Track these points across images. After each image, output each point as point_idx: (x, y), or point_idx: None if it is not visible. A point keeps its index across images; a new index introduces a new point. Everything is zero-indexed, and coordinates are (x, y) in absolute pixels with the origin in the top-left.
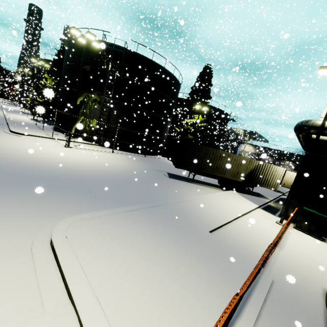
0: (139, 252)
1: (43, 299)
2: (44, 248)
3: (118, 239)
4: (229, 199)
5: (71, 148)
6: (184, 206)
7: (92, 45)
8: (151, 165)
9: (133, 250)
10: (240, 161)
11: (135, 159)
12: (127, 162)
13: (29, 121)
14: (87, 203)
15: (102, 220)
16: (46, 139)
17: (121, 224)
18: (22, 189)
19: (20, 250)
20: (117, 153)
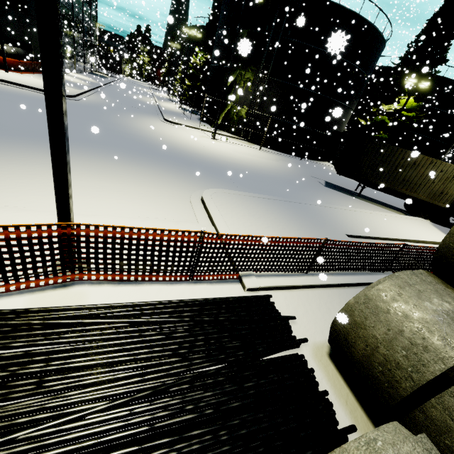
0: (264, 221)
1: (198, 220)
2: (197, 201)
3: (249, 210)
4: (406, 223)
5: (216, 140)
6: (328, 211)
7: None
8: (305, 170)
9: (259, 219)
10: (453, 174)
11: (286, 160)
12: (275, 162)
13: (177, 110)
14: (227, 186)
15: (238, 197)
16: (193, 129)
17: (253, 203)
18: (180, 166)
19: (184, 198)
20: (265, 151)
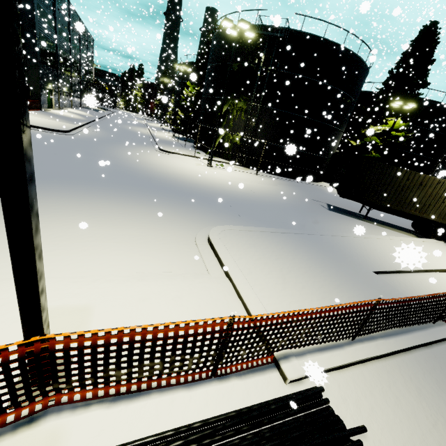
0: (283, 264)
1: (209, 271)
2: (204, 242)
3: (263, 251)
4: (424, 248)
5: (212, 167)
6: (343, 241)
7: (242, 34)
8: (305, 193)
9: (277, 262)
10: None
11: (284, 184)
12: (273, 187)
13: (171, 138)
14: (232, 219)
15: (248, 234)
16: (189, 157)
17: (266, 240)
18: (180, 200)
19: (188, 240)
20: (261, 176)
